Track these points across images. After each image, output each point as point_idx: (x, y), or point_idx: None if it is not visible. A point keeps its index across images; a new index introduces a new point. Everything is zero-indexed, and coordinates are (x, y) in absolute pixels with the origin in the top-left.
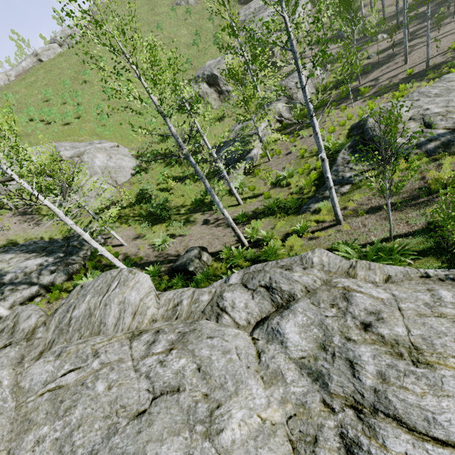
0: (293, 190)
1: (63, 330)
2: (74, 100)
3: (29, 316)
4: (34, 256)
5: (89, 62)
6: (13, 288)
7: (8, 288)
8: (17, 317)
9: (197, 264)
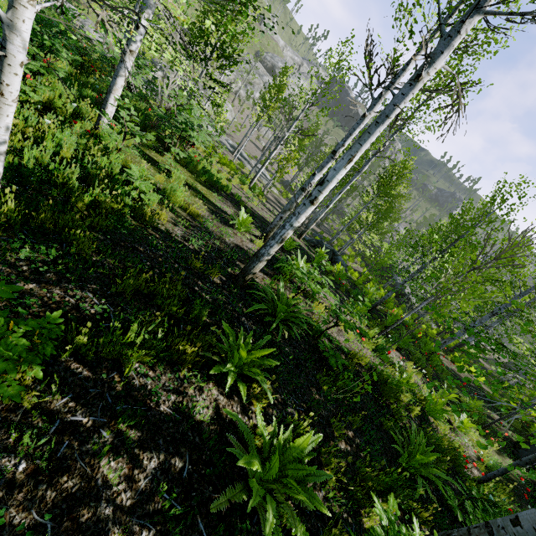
0: None
1: None
2: None
3: None
4: None
5: None
6: None
7: None
8: None
9: None
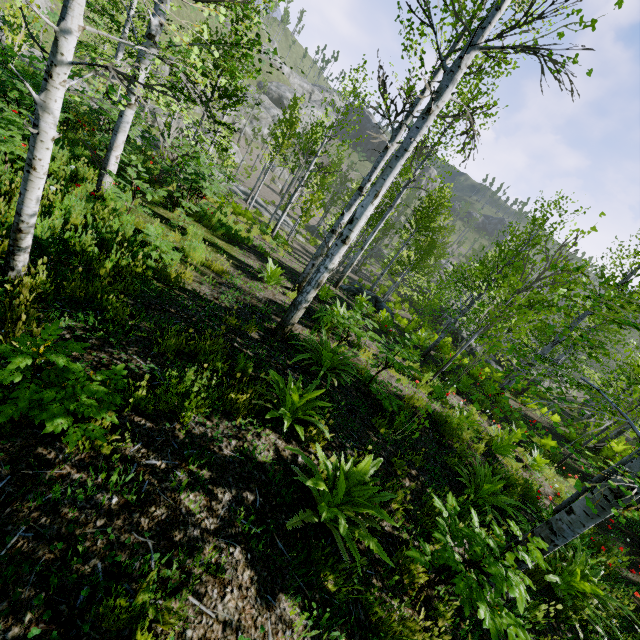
0: None
1: None
2: None
3: None
4: None
5: None
6: None
7: None
8: None
9: None
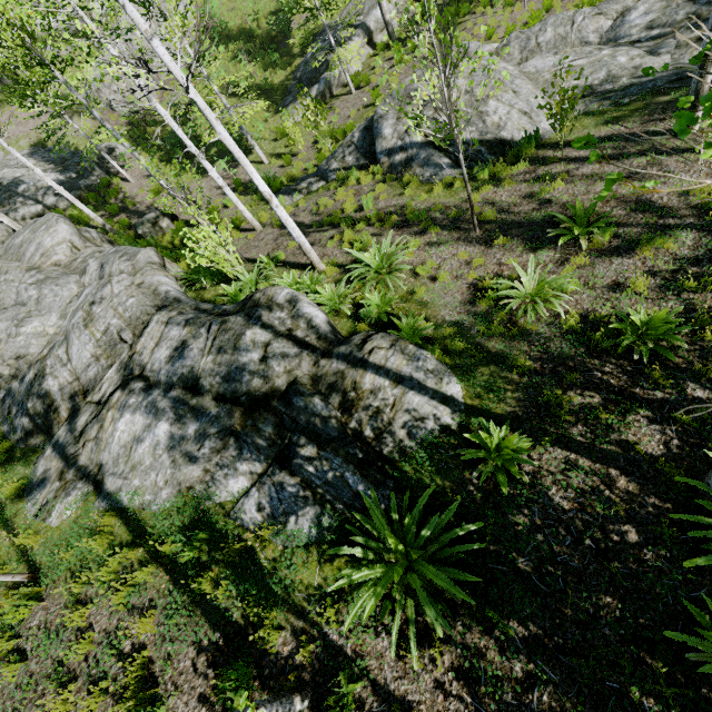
0: (305, 164)
1: (7, 251)
2: None
3: None
4: (52, 169)
5: None
6: (23, 202)
7: (20, 200)
8: None
9: (147, 229)
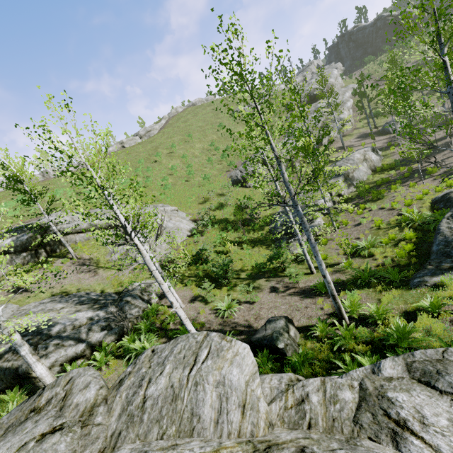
0: (383, 260)
1: (134, 416)
2: (144, 174)
3: (87, 385)
4: (85, 308)
5: (161, 148)
6: (59, 343)
7: (54, 342)
8: (70, 383)
9: (287, 340)
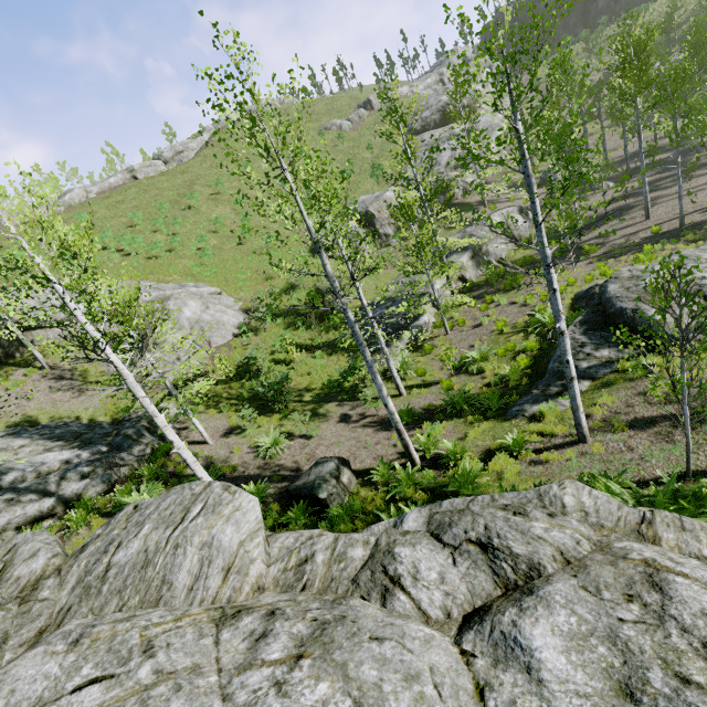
0: (490, 380)
1: (91, 588)
2: (169, 228)
3: (34, 553)
4: (60, 446)
5: (199, 185)
6: (13, 499)
7: (6, 496)
8: (12, 552)
9: (333, 488)
